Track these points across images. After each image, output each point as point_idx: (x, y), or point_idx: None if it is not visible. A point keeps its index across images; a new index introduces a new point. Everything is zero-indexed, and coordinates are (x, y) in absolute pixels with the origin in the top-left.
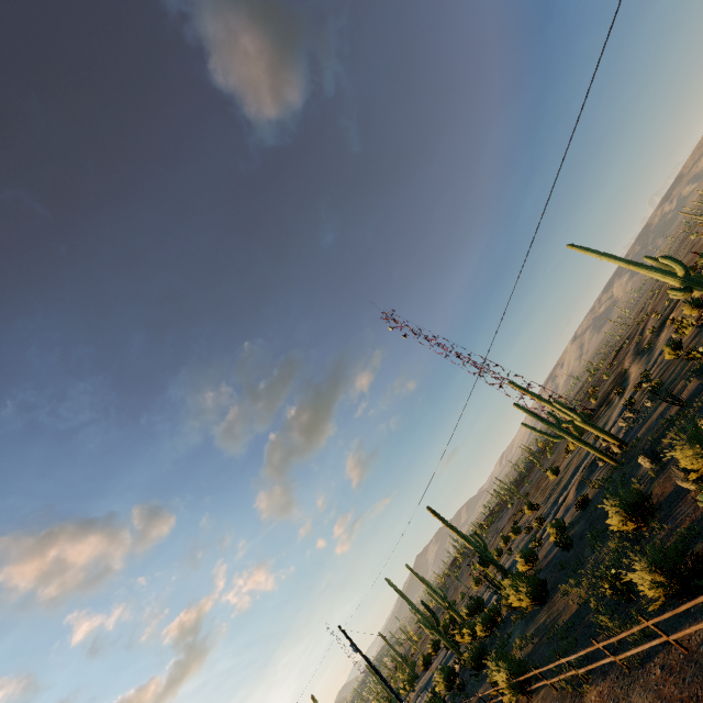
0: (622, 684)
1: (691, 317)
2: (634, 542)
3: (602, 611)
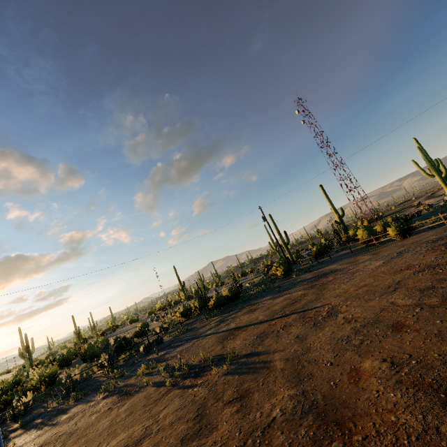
0: None
1: None
2: None
3: None
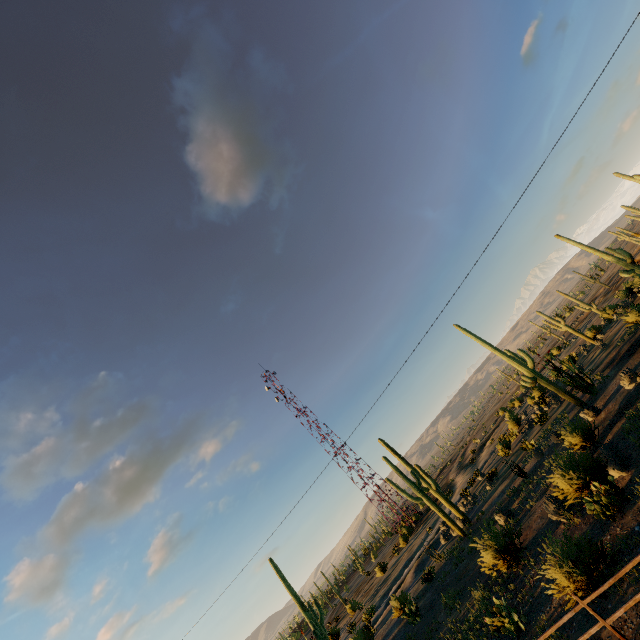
0: None
1: (515, 428)
2: (503, 586)
3: None
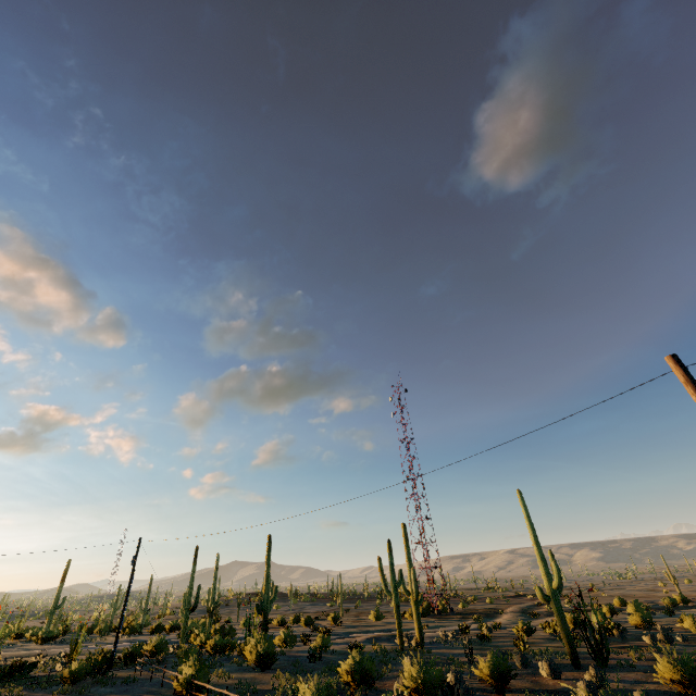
0: None
1: None
2: (340, 691)
3: None
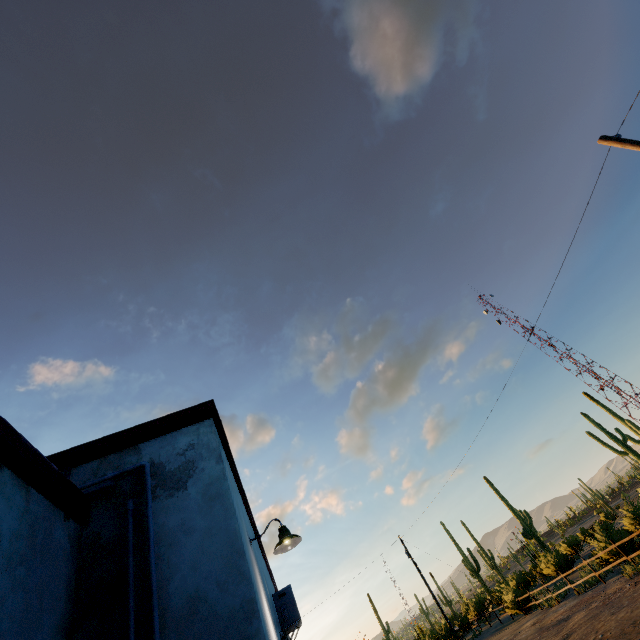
0: (571, 600)
1: None
2: None
3: (587, 572)
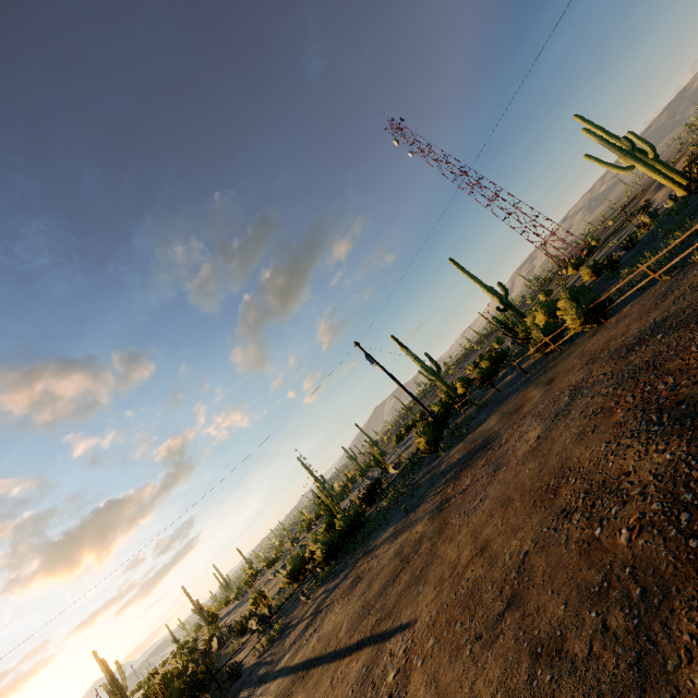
0: None
1: None
2: None
3: None
